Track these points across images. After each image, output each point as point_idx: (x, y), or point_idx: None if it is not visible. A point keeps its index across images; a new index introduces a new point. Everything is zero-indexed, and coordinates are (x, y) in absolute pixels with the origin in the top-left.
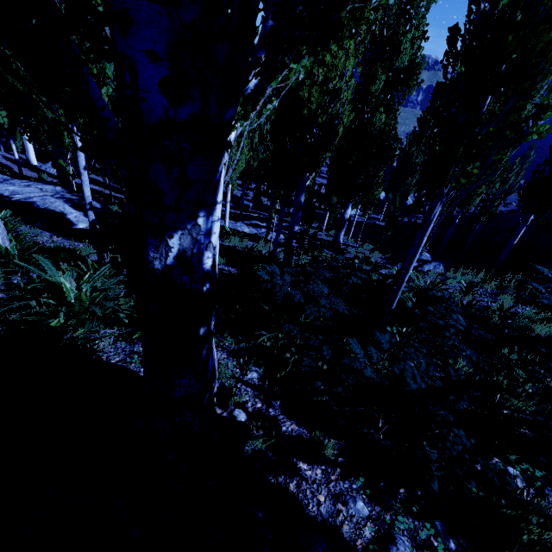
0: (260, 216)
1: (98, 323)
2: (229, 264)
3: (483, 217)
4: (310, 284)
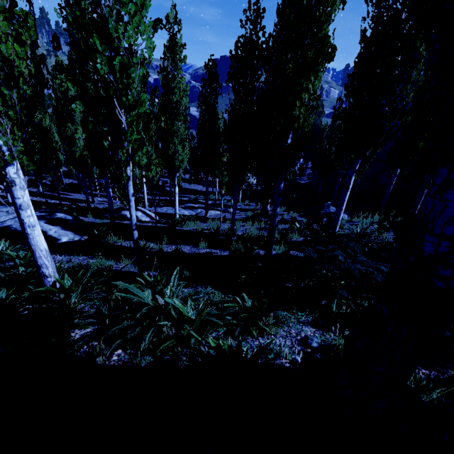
0: (190, 199)
1: (211, 330)
2: (209, 246)
3: (361, 174)
4: (360, 256)
